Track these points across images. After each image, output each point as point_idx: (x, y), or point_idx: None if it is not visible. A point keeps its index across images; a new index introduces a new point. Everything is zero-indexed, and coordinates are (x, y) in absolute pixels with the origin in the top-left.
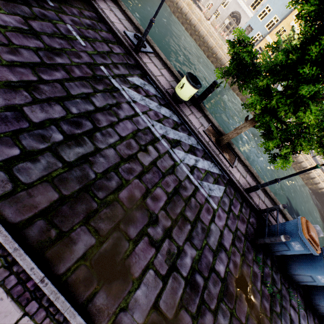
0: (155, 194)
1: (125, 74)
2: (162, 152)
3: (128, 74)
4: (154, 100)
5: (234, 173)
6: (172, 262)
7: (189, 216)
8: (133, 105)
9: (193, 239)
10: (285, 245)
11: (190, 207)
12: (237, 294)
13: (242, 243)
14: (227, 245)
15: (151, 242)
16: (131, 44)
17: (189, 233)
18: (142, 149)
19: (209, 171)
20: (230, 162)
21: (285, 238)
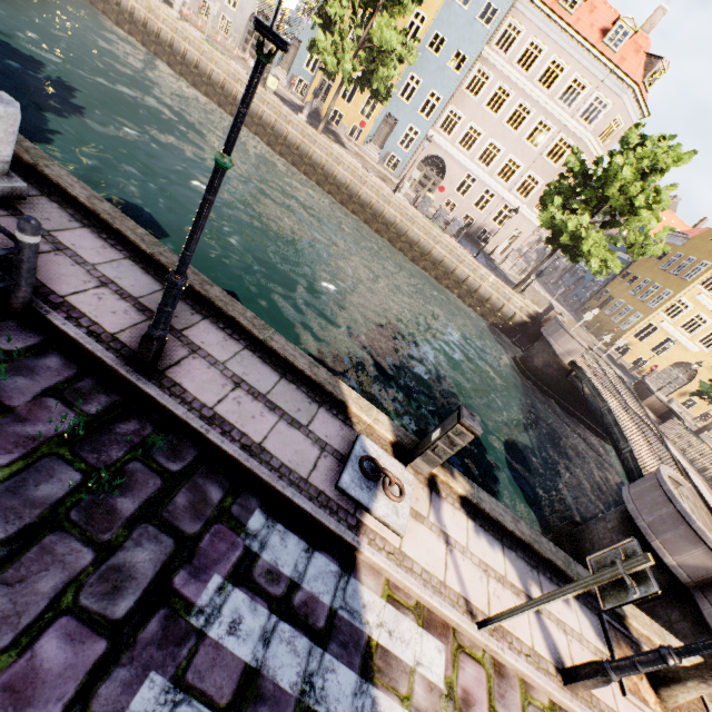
0: None
1: None
2: None
3: None
4: None
5: None
6: None
7: None
8: None
9: None
10: None
11: None
12: None
13: None
14: None
15: None
16: None
17: None
18: None
19: None
20: None
21: None
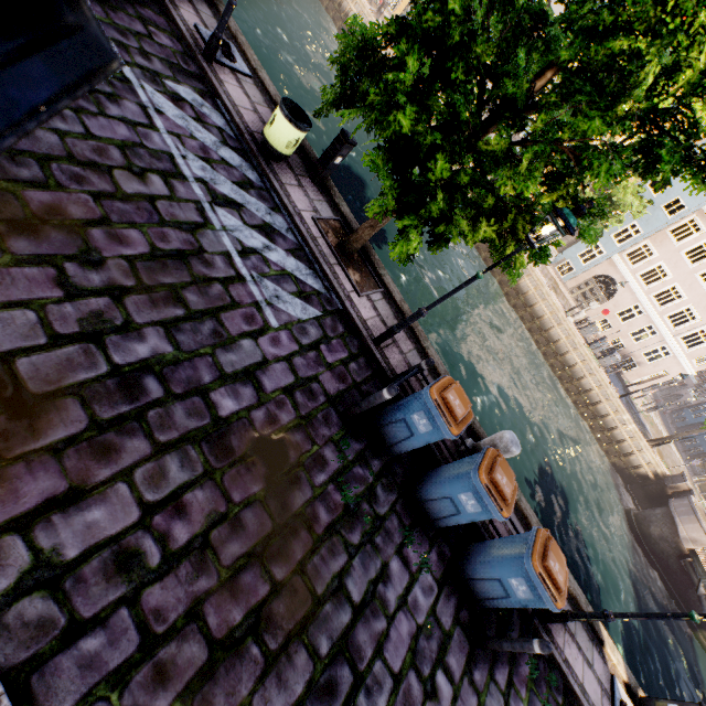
0: (122, 234)
1: (162, 73)
2: (182, 196)
3: (171, 77)
4: (213, 133)
5: (359, 305)
6: (96, 331)
7: (189, 300)
8: (154, 114)
9: (178, 332)
10: (405, 424)
11: (204, 291)
12: (246, 457)
13: (315, 403)
14: (268, 384)
15: (61, 282)
16: (203, 46)
17: (174, 319)
18: (132, 169)
19: (293, 275)
20: (359, 287)
21: (388, 389)
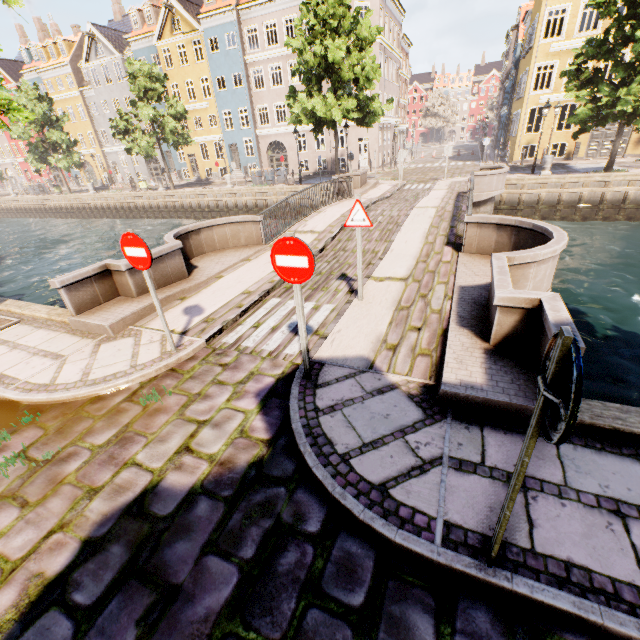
0: None
1: None
2: None
3: None
4: None
5: None
6: None
7: None
8: None
9: None
10: None
11: None
12: None
13: None
14: None
15: None
16: None
17: None
18: None
19: None
20: None
21: None
